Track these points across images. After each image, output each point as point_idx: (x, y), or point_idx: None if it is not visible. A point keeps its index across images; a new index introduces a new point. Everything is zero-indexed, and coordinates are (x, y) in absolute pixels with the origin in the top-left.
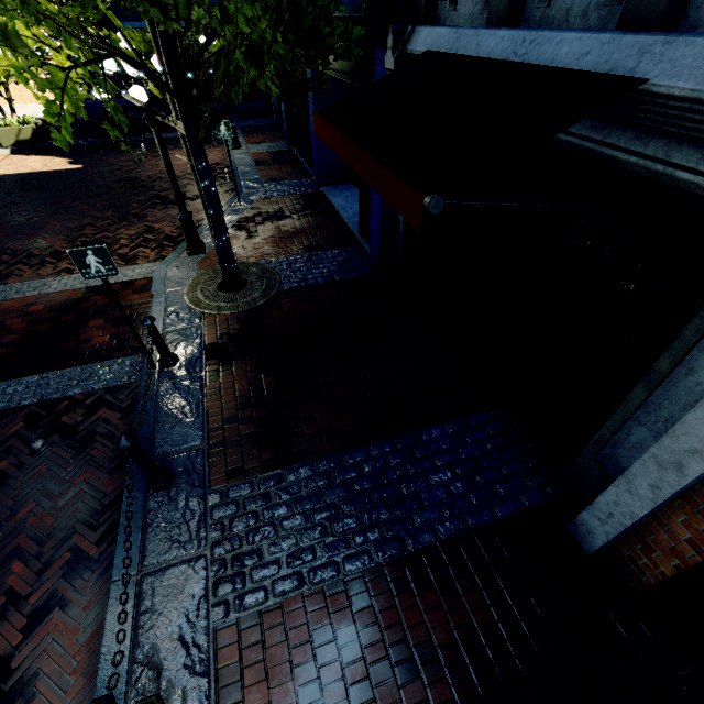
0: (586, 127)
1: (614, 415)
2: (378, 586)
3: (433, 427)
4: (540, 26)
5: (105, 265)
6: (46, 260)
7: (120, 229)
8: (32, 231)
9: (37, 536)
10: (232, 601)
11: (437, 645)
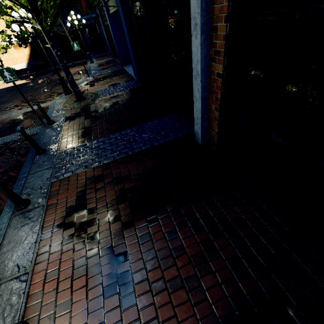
0: None
1: None
2: (115, 165)
3: (149, 122)
4: None
5: (12, 76)
6: (12, 108)
7: (41, 95)
8: (8, 101)
9: None
10: (60, 175)
11: (132, 175)
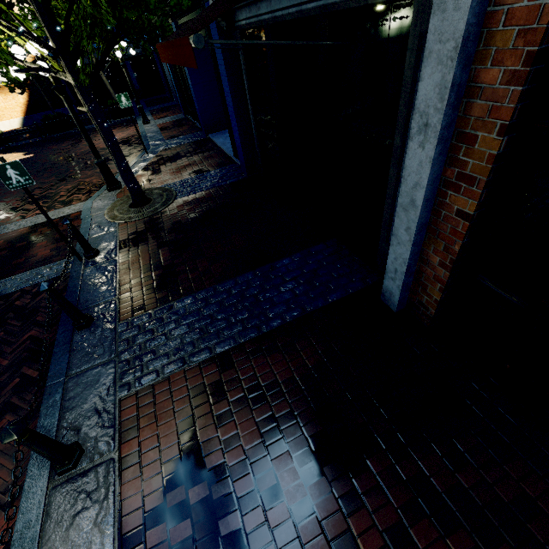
0: None
1: (386, 199)
2: (240, 356)
3: (284, 259)
4: None
5: (22, 176)
6: (6, 214)
7: (60, 186)
8: None
9: None
10: (133, 382)
11: (281, 382)
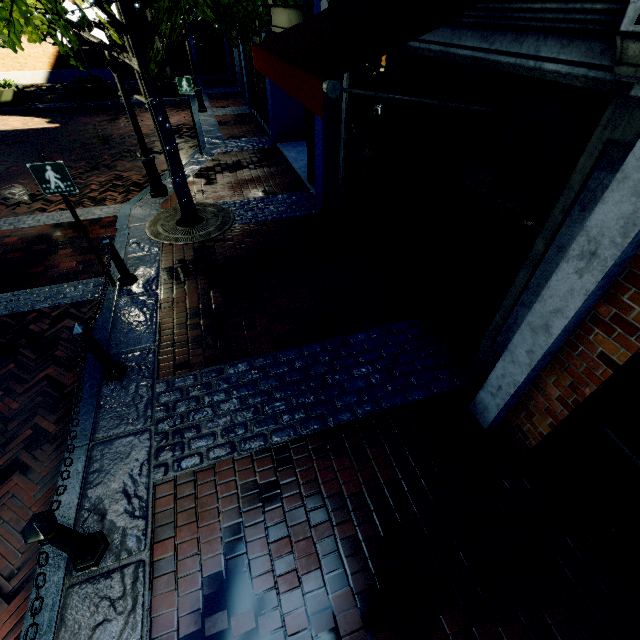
0: (477, 38)
1: (504, 302)
2: (300, 453)
3: (360, 332)
4: None
5: (63, 181)
6: (22, 201)
7: (91, 177)
8: (10, 178)
9: (3, 417)
10: (171, 463)
11: (347, 496)
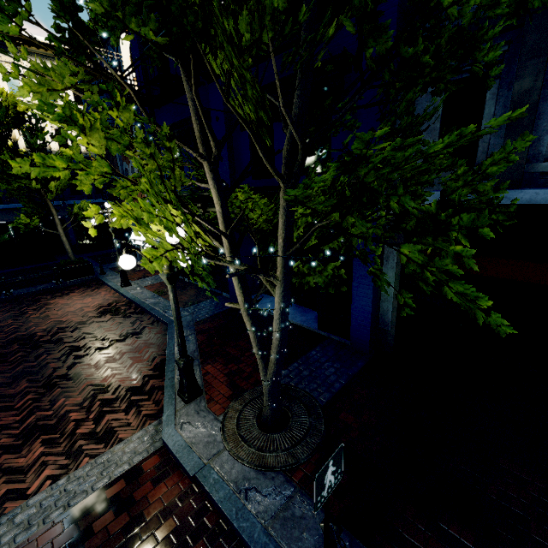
0: None
1: None
2: None
3: None
4: (544, 187)
5: (335, 473)
6: None
7: (56, 400)
8: None
9: None
10: None
11: None
